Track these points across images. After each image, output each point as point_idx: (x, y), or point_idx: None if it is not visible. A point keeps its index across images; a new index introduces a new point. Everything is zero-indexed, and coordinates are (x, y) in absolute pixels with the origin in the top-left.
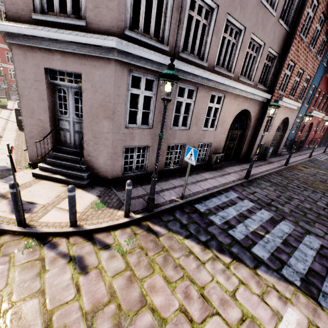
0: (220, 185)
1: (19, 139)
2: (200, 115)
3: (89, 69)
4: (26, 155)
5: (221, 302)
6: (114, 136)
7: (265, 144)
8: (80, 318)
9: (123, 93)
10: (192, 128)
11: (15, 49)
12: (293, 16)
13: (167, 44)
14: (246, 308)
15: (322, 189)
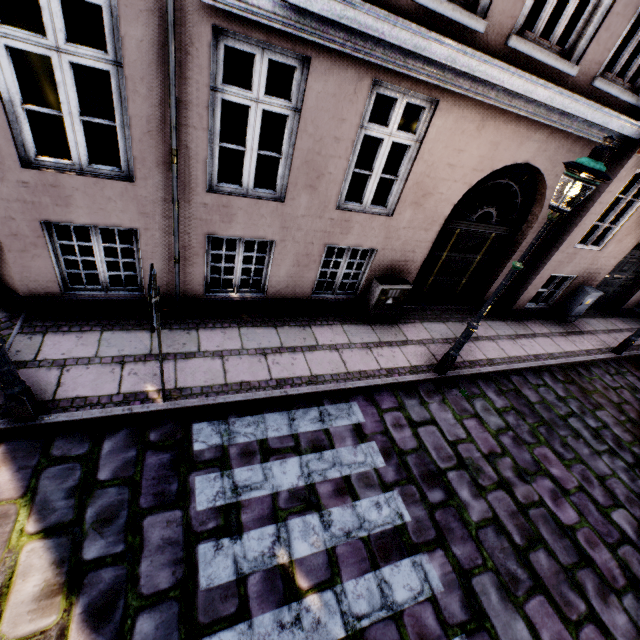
0: (335, 375)
1: None
2: (327, 161)
3: None
4: None
5: None
6: None
7: (581, 278)
8: None
9: None
10: (298, 198)
11: None
12: None
13: None
14: None
15: None
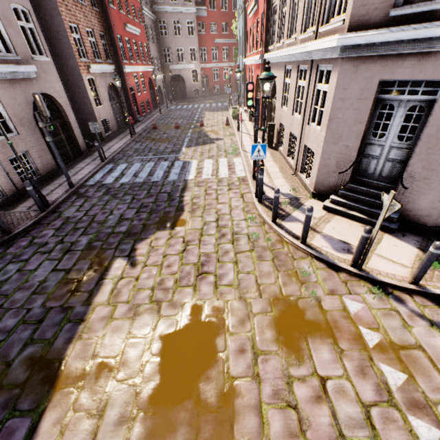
0: None
1: (276, 159)
2: None
3: None
4: (296, 180)
5: None
6: None
7: None
8: None
9: None
10: None
11: (343, 64)
12: None
13: None
14: None
15: None
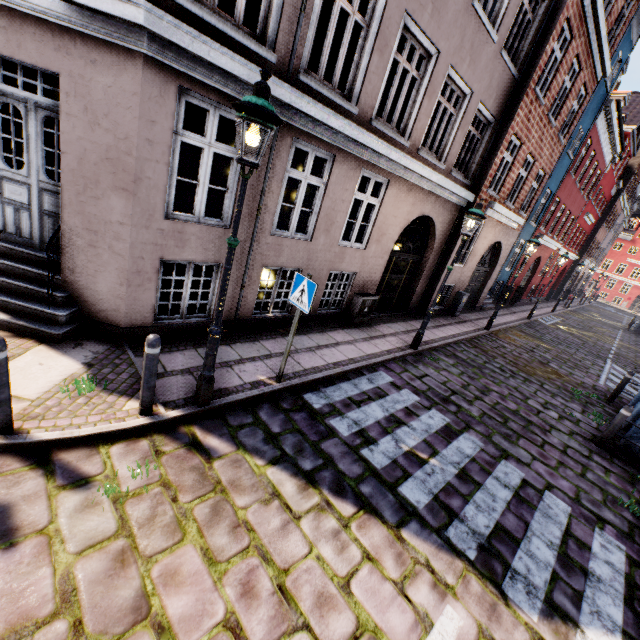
0: (361, 357)
1: None
2: (337, 214)
3: (79, 68)
4: None
5: (318, 600)
6: (136, 232)
7: (457, 286)
8: None
9: (163, 137)
10: (319, 238)
11: None
12: (527, 50)
13: (273, 48)
14: (367, 612)
15: (540, 376)
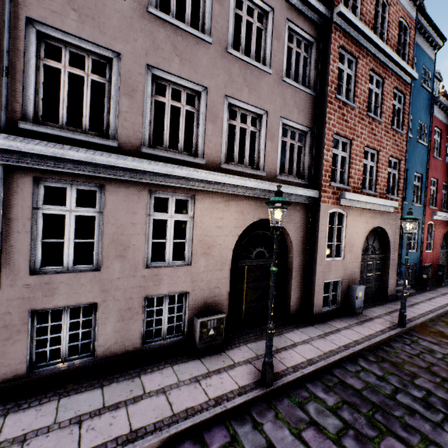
0: (158, 423)
1: None
2: (130, 238)
3: None
4: None
5: None
6: None
7: (346, 280)
8: None
9: None
10: (112, 266)
11: None
12: (315, 75)
13: None
14: None
15: None
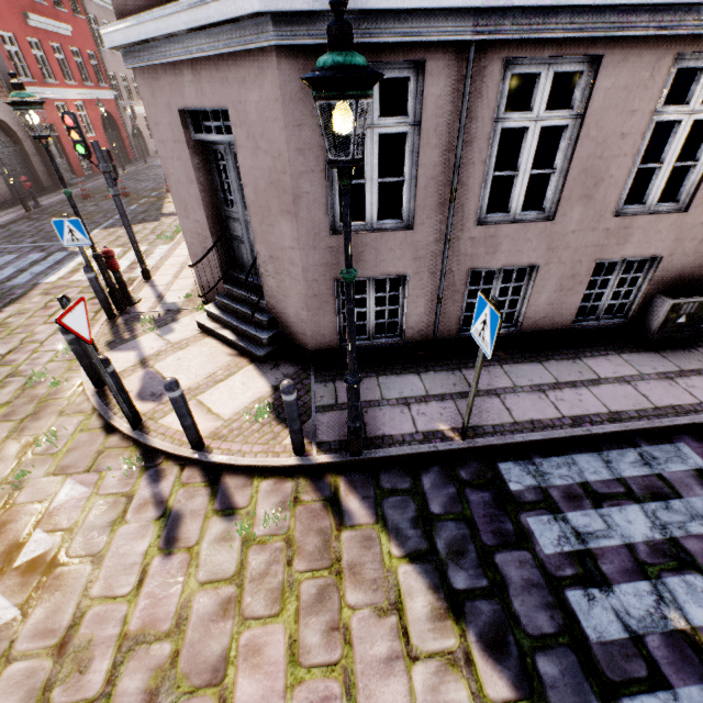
0: (640, 411)
1: None
2: (608, 164)
3: (236, 94)
4: None
5: None
6: (305, 255)
7: None
8: (115, 639)
9: (313, 140)
10: (569, 213)
11: (139, 81)
12: None
13: None
14: None
15: None
